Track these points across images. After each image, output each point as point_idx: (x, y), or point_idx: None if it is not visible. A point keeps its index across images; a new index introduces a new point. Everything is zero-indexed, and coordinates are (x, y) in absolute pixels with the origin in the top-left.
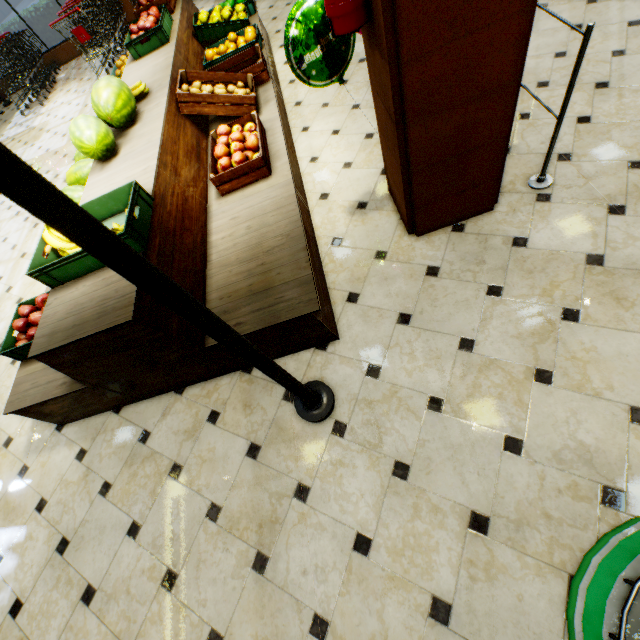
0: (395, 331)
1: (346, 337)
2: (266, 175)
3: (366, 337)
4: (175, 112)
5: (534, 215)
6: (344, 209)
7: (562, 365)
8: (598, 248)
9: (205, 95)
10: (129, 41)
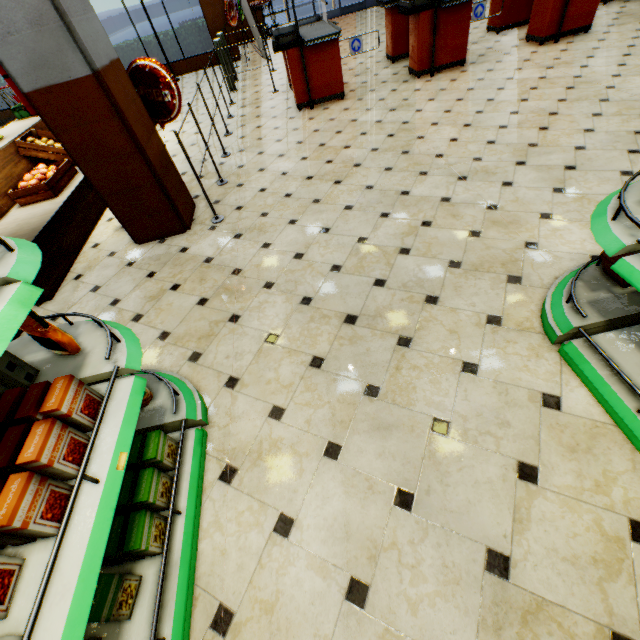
0: (86, 295)
1: (57, 299)
2: (53, 197)
3: (68, 299)
4: (14, 152)
5: (202, 236)
6: (115, 227)
7: (151, 312)
8: (215, 254)
9: (39, 145)
10: (15, 107)
